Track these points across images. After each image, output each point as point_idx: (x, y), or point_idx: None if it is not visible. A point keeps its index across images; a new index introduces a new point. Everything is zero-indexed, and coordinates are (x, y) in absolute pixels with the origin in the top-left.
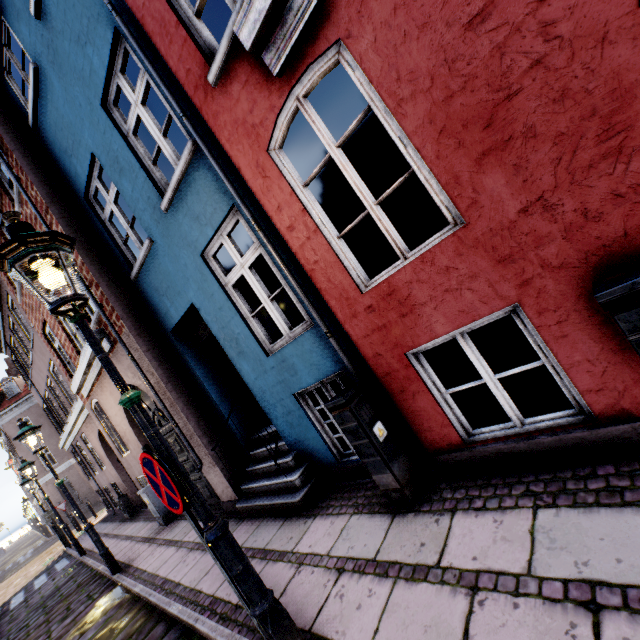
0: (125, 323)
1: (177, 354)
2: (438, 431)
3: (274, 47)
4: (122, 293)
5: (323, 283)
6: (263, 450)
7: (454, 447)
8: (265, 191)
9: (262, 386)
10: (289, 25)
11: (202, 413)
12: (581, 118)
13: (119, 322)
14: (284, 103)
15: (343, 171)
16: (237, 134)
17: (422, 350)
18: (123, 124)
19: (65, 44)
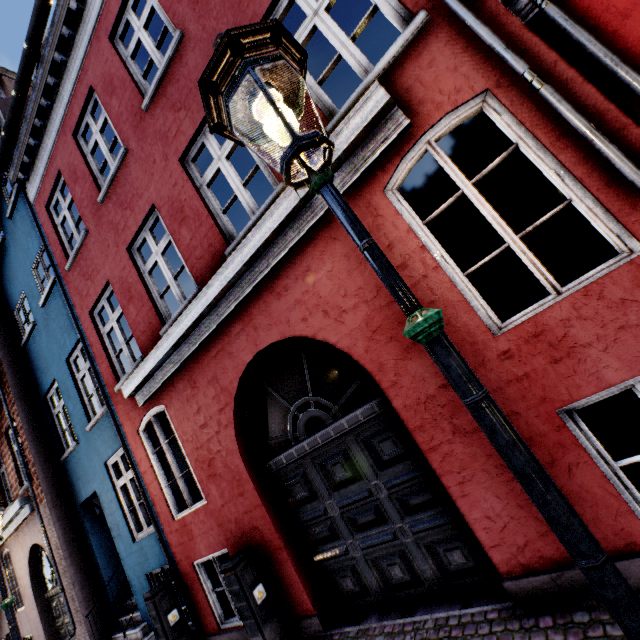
0: (46, 496)
1: (81, 523)
2: (208, 618)
3: (140, 396)
4: (51, 470)
5: (158, 508)
6: (127, 618)
7: (215, 631)
8: (136, 448)
9: (130, 563)
10: (145, 392)
11: (88, 578)
12: (232, 477)
13: (42, 495)
14: (145, 415)
15: (167, 455)
16: (126, 416)
17: (201, 561)
18: (77, 372)
19: (54, 324)
